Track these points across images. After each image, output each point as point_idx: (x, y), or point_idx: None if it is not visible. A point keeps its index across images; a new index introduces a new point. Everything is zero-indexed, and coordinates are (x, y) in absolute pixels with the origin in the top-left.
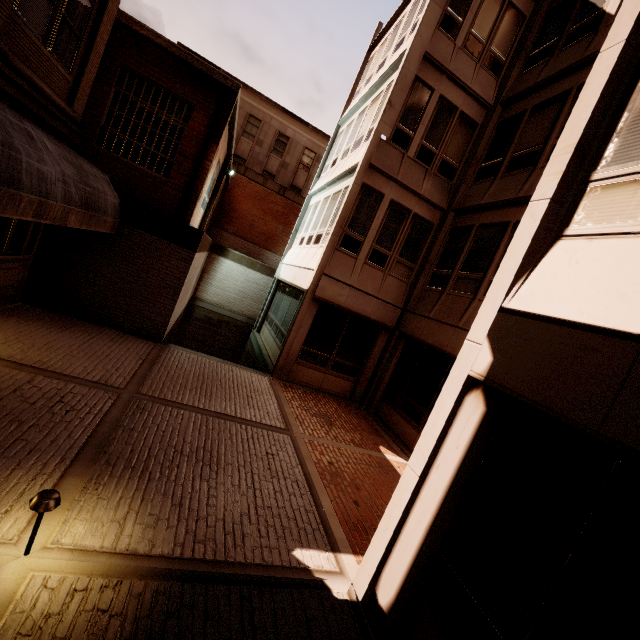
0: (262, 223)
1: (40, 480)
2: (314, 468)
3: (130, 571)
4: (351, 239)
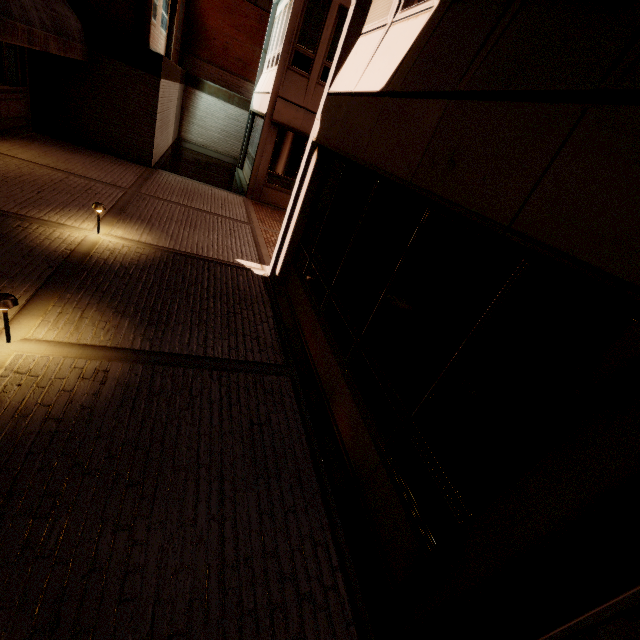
0: (237, 45)
1: (94, 216)
2: (263, 240)
3: (148, 247)
4: (302, 56)
